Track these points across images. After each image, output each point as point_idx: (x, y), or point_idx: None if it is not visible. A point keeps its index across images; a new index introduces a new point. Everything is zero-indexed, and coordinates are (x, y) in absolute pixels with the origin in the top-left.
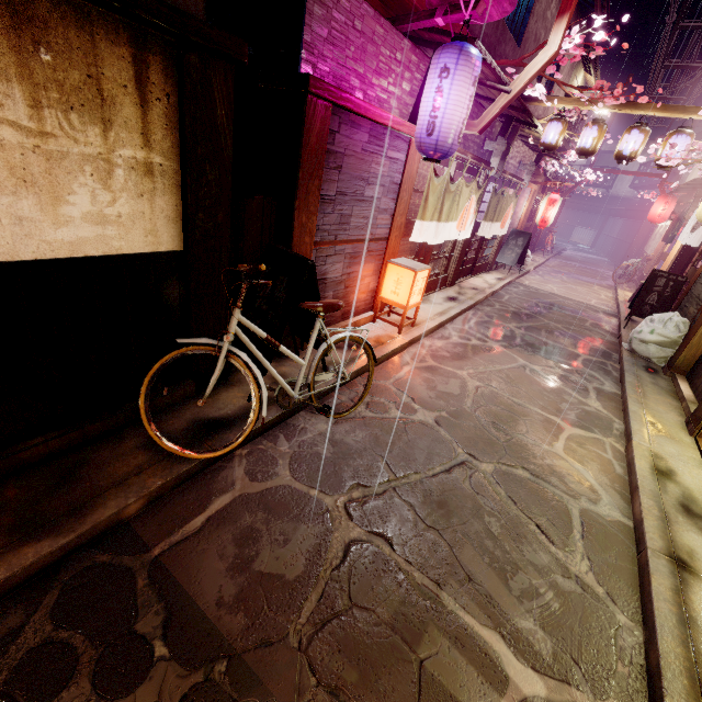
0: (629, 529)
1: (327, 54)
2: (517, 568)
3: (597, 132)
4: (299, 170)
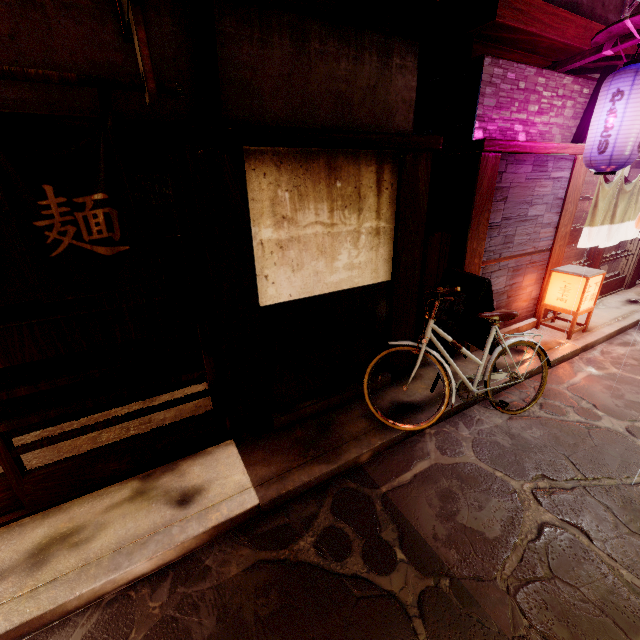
0: None
1: (495, 117)
2: None
3: None
4: (473, 209)
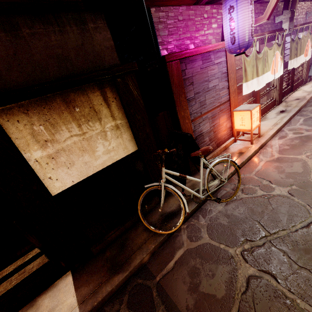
0: None
1: (170, 40)
2: None
3: None
4: (173, 95)
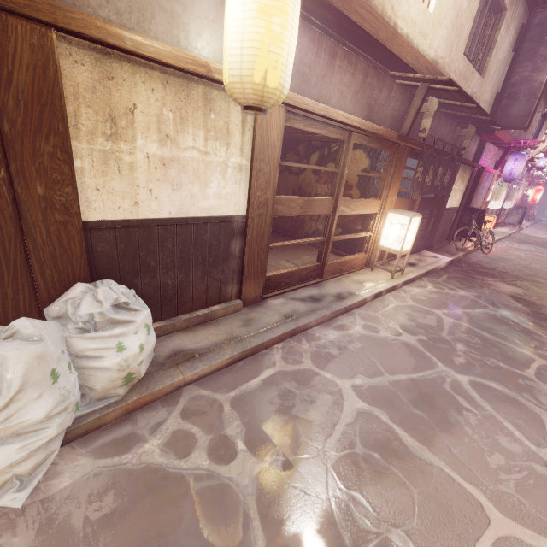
0: None
1: (483, 159)
2: None
3: None
4: (476, 188)
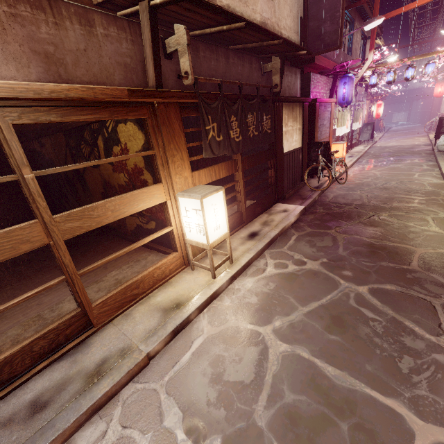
0: (443, 183)
1: (313, 91)
2: (411, 191)
3: (393, 74)
4: (315, 121)
